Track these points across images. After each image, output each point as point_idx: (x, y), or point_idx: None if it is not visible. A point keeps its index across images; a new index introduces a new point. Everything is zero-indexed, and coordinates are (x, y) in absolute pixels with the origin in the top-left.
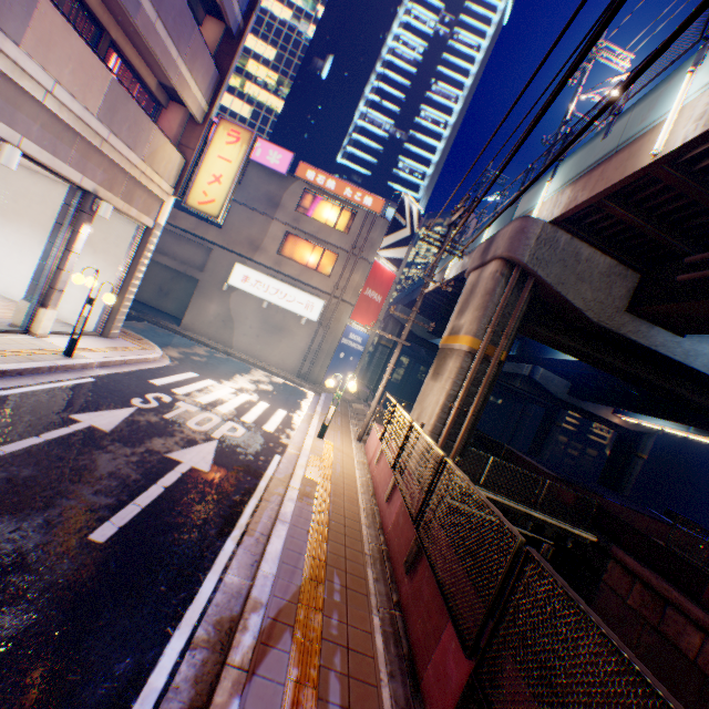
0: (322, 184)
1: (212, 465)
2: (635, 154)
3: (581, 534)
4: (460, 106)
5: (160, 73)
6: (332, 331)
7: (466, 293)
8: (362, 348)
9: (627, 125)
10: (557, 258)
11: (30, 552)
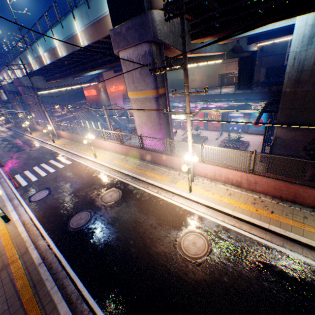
0: None
1: None
2: None
3: None
4: None
5: None
6: None
7: None
8: None
9: None
10: None
11: None
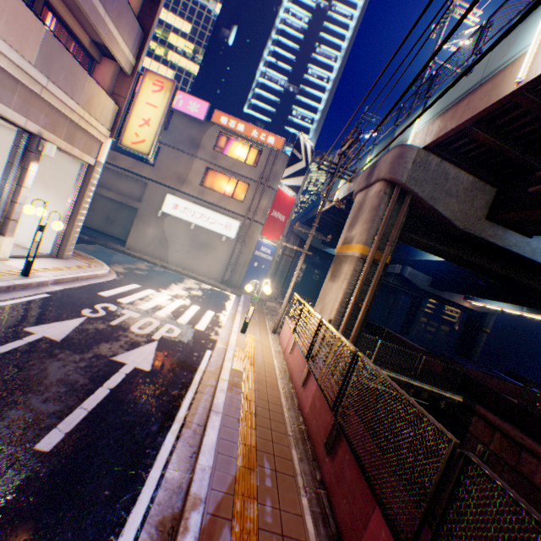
0: (234, 127)
1: (152, 364)
2: (498, 85)
3: (450, 396)
4: (339, 65)
5: (91, 31)
6: (247, 246)
7: (355, 210)
8: (271, 258)
9: (489, 62)
10: (430, 178)
11: None
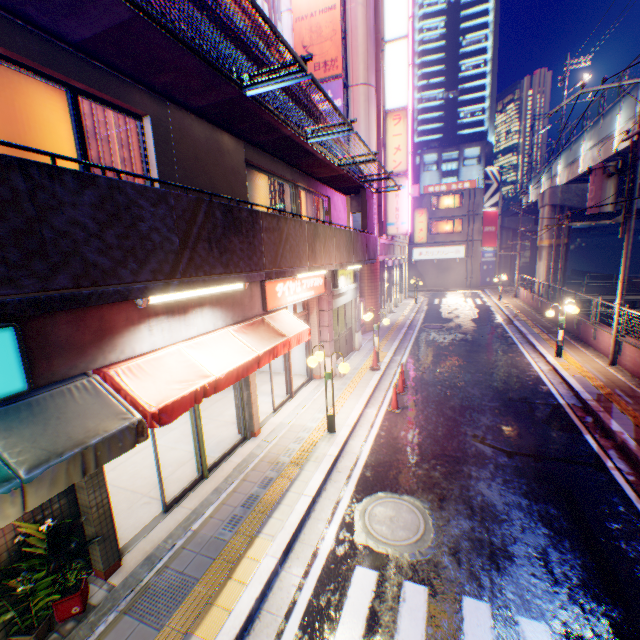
0: (438, 190)
1: (477, 310)
2: (577, 167)
3: None
4: (490, 41)
5: None
6: (474, 258)
7: (539, 220)
8: (493, 259)
9: (574, 152)
10: (572, 196)
11: (469, 318)
